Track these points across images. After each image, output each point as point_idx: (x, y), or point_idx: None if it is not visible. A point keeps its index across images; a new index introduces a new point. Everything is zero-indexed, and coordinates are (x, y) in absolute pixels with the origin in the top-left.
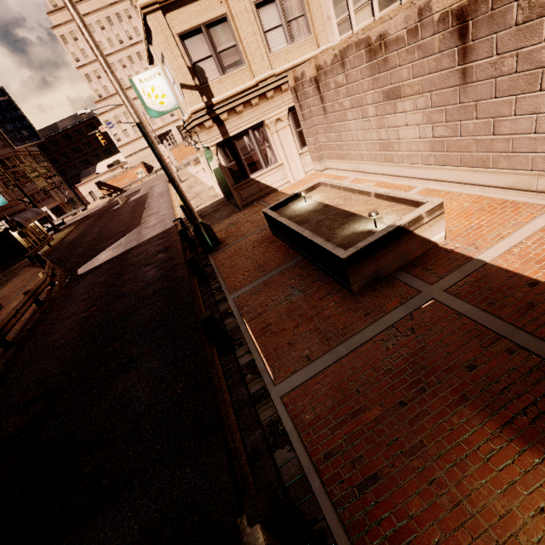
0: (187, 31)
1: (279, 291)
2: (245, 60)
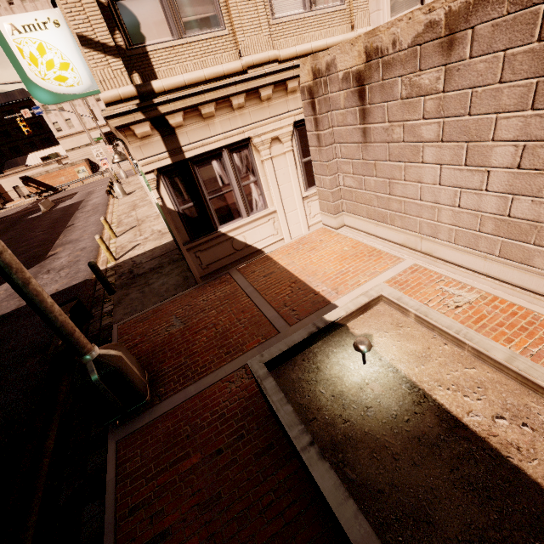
0: None
1: None
2: (226, 20)
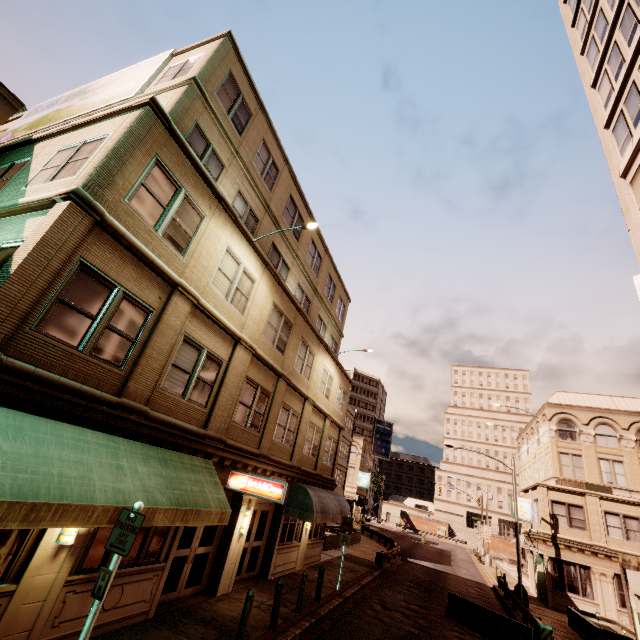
0: (556, 501)
1: (560, 634)
2: (588, 529)
